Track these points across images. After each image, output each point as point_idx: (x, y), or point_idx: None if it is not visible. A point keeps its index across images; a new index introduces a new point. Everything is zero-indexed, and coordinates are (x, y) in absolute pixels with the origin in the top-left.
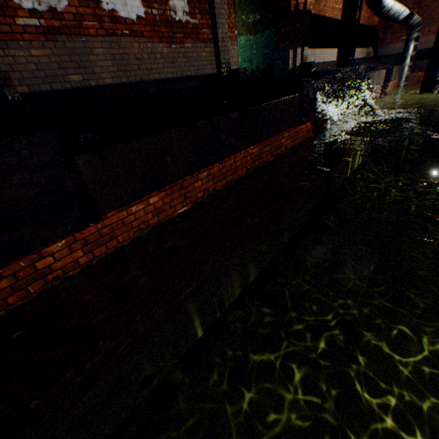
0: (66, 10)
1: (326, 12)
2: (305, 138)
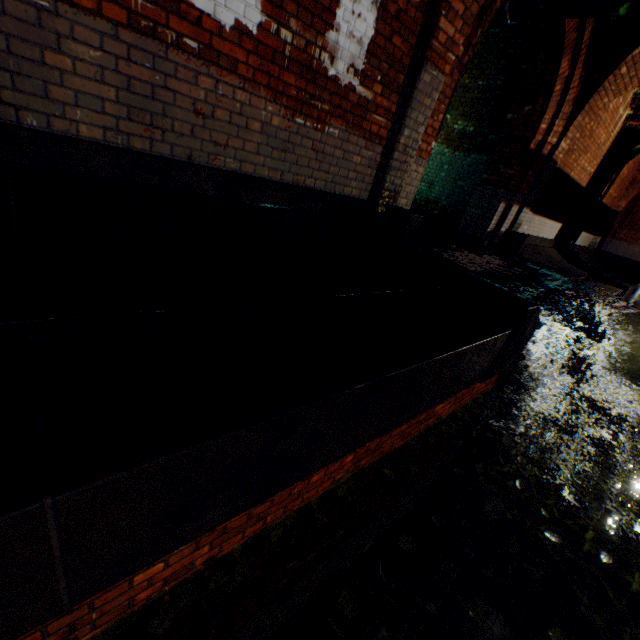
0: None
1: (573, 170)
2: (479, 393)
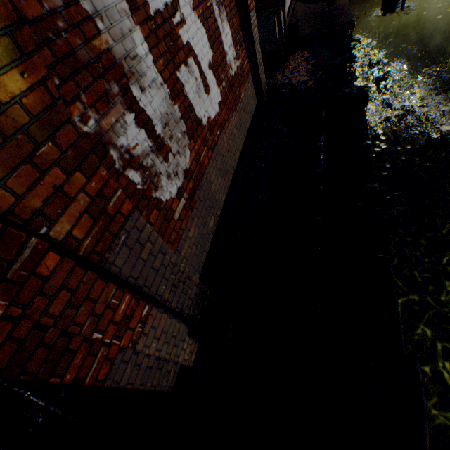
0: (190, 161)
1: None
2: None
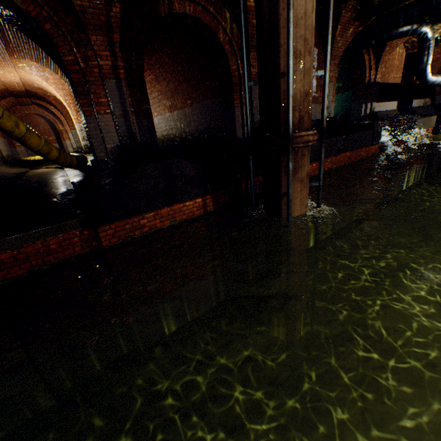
0: None
1: (389, 80)
2: (373, 154)
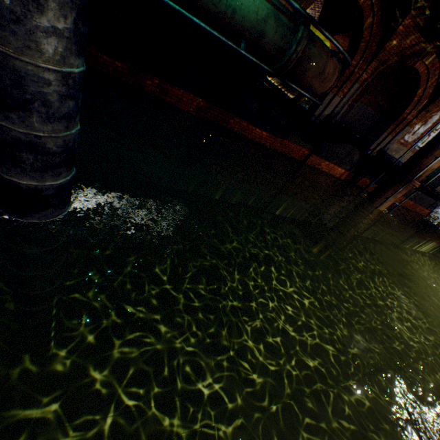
0: (408, 142)
1: None
2: (421, 214)
